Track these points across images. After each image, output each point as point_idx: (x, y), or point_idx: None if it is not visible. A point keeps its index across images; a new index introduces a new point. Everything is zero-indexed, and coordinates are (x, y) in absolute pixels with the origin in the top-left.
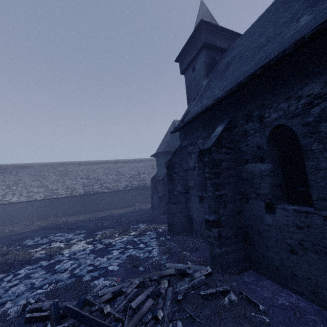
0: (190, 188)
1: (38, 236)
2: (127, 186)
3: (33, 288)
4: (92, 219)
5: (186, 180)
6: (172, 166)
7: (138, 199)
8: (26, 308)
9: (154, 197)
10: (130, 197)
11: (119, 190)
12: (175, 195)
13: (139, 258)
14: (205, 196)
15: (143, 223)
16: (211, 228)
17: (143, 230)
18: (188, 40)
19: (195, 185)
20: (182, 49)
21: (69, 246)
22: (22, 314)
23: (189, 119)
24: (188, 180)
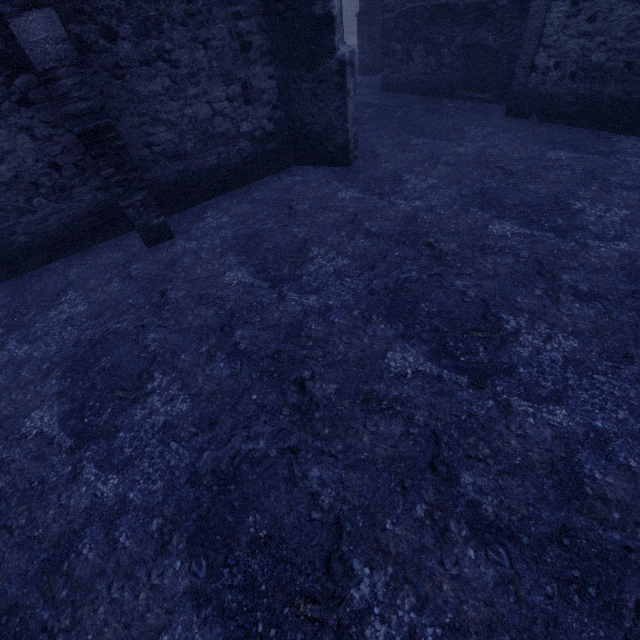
0: None
1: None
2: None
3: None
4: None
5: None
6: None
7: None
8: None
9: None
10: None
11: None
12: None
13: None
14: None
15: None
16: None
17: None
18: None
19: None
20: None
21: None
22: None
23: None
24: None
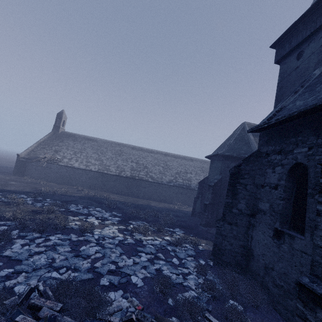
0: (260, 212)
1: (81, 204)
2: (171, 181)
3: (52, 266)
4: (131, 204)
5: (255, 199)
6: (239, 175)
7: (178, 197)
8: (33, 293)
9: (197, 202)
10: (171, 193)
11: (162, 183)
12: (233, 213)
13: (170, 283)
14: (288, 234)
15: (180, 228)
16: (315, 307)
17: (180, 240)
18: (303, 15)
19: (271, 210)
20: (287, 30)
21: (102, 226)
22: (22, 303)
23: (291, 114)
24: (260, 199)
